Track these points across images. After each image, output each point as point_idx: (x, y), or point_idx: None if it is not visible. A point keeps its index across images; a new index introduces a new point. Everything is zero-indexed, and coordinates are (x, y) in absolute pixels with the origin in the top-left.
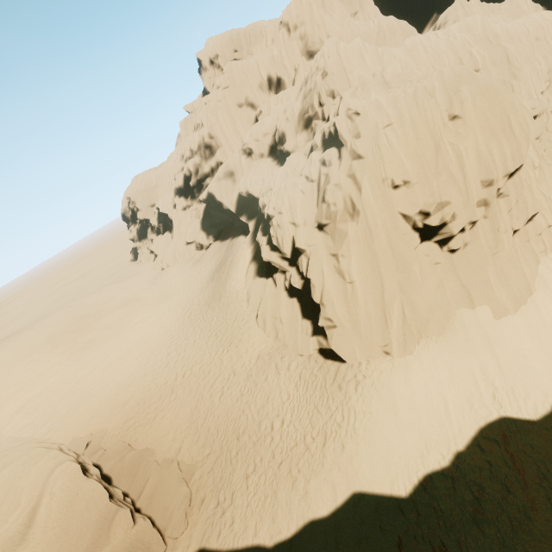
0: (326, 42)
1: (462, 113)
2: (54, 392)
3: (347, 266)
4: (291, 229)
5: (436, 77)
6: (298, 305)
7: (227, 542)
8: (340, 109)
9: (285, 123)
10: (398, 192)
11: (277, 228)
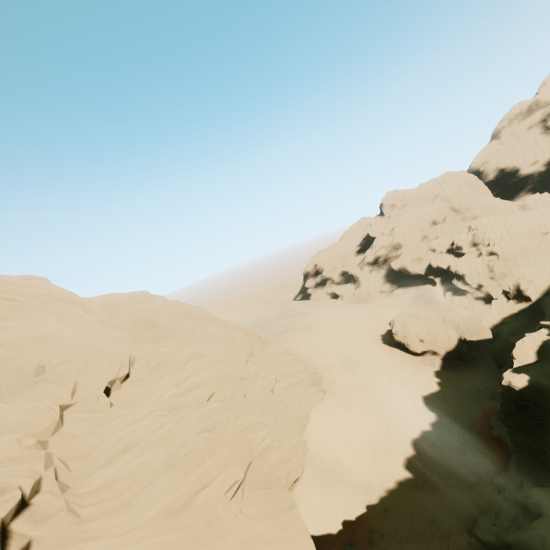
0: (482, 218)
1: (542, 252)
2: (379, 322)
3: (507, 287)
4: (477, 278)
5: (533, 241)
6: (483, 302)
7: (484, 338)
8: (497, 244)
9: (462, 243)
10: (522, 270)
11: (470, 278)
